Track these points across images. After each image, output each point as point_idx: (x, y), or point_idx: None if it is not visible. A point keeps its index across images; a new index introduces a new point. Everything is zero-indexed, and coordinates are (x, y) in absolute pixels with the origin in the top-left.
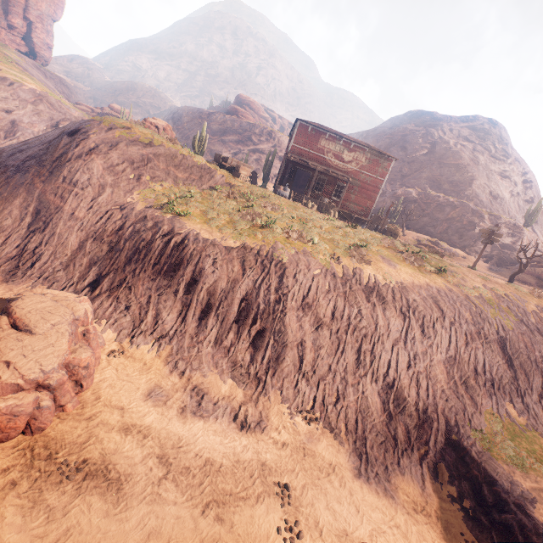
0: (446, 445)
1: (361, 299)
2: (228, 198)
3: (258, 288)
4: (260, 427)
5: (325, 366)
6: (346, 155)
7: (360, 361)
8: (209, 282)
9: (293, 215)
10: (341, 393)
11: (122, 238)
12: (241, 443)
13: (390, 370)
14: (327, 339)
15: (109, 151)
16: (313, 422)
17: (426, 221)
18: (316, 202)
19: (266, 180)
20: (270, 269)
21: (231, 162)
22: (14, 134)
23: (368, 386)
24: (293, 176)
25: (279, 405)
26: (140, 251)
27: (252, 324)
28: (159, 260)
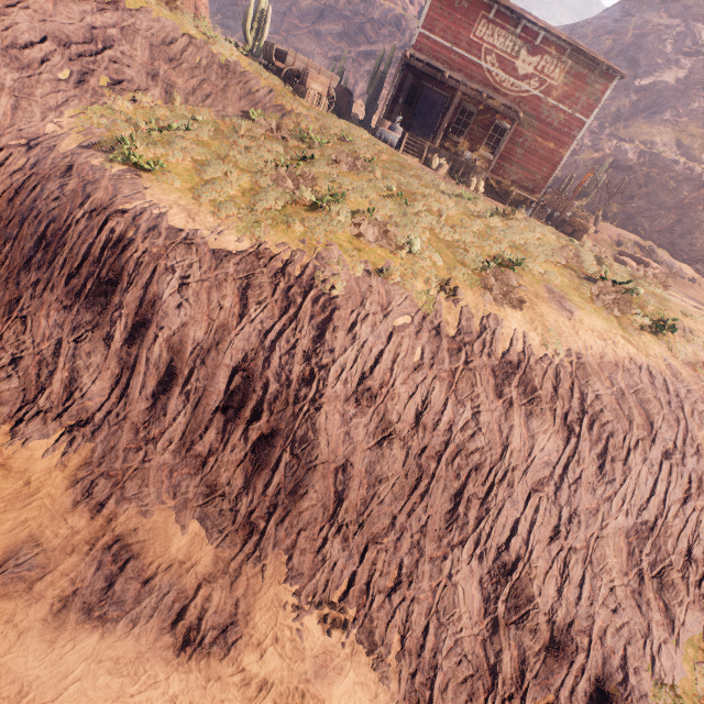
0: (594, 701)
1: (483, 388)
2: (272, 137)
3: (268, 350)
4: (224, 640)
5: (384, 516)
6: (523, 61)
7: (455, 517)
8: (170, 327)
9: (391, 182)
10: (406, 572)
11: (18, 213)
12: (166, 691)
13: (514, 539)
14: (398, 466)
15: (7, 9)
16: (338, 628)
17: (639, 208)
18: (449, 158)
19: (372, 109)
20: (301, 308)
21: (293, 62)
22: None
23: (463, 565)
24: (415, 101)
25: (279, 586)
26: (47, 244)
27: (251, 419)
28: (78, 268)
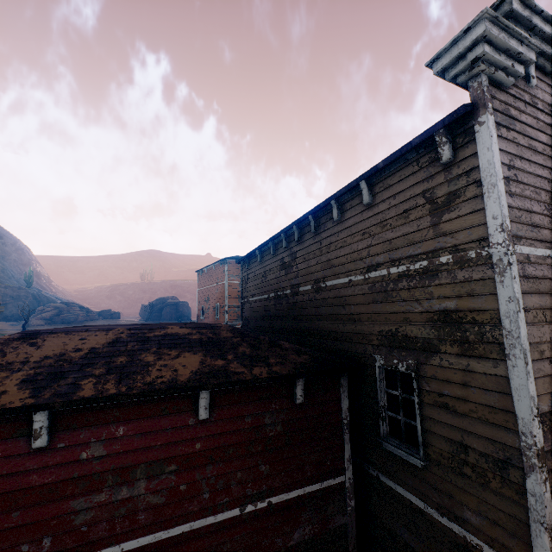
0: None
1: None
2: None
3: None
4: None
5: None
6: None
7: None
8: None
9: None
10: None
11: None
12: None
13: None
14: None
15: None
16: None
17: None
18: None
19: None
20: None
21: None
22: None
23: None
24: None
25: None
26: None
27: None
28: None
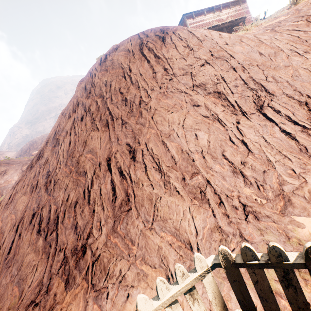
0: None
1: None
2: None
3: None
4: None
5: None
6: (222, 16)
7: None
8: None
9: None
10: None
11: None
12: None
13: None
14: None
15: None
16: None
17: None
18: None
19: None
20: None
21: None
22: (1, 195)
23: None
24: None
25: None
26: None
27: None
28: None
